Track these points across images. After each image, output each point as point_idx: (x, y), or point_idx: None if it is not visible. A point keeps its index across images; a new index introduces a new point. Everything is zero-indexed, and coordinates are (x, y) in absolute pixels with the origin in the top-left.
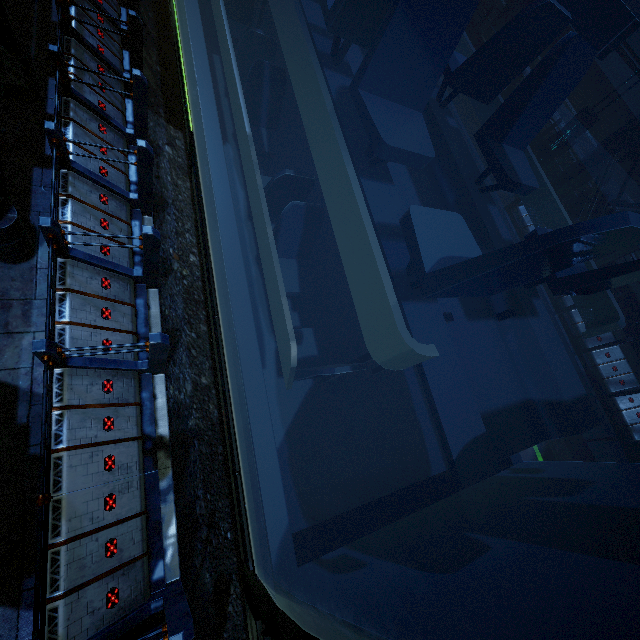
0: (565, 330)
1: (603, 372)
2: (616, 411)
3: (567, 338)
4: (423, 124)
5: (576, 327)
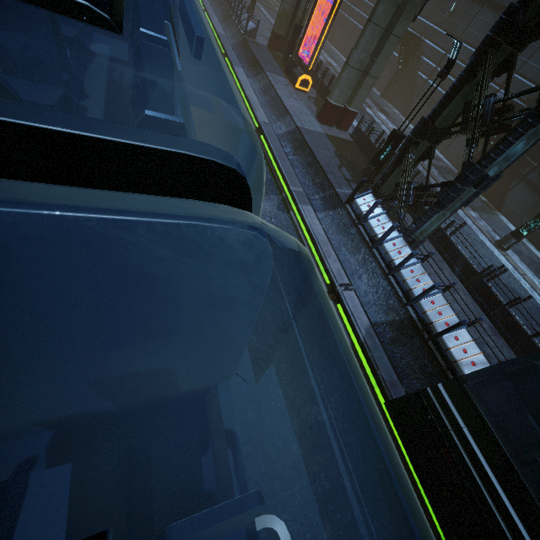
0: (398, 286)
1: (431, 317)
2: (446, 349)
3: (400, 292)
4: (58, 93)
5: (406, 283)
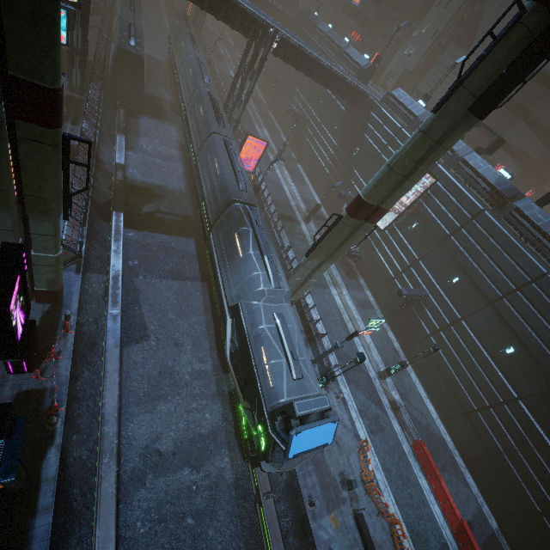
0: None
1: None
2: None
3: None
4: None
5: None
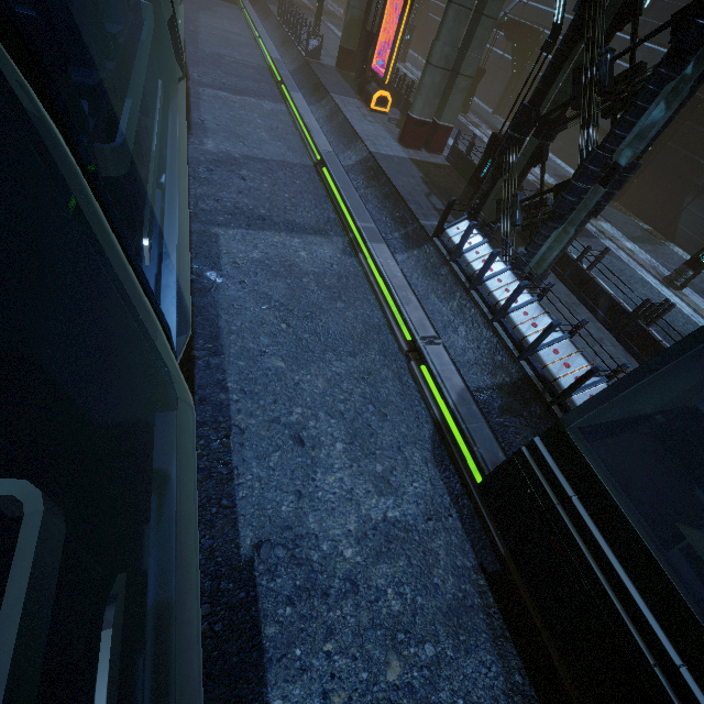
0: (507, 336)
1: (554, 372)
2: None
3: (510, 344)
4: None
5: (517, 330)
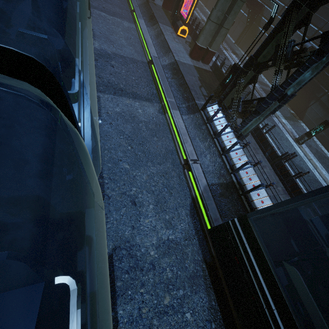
0: (227, 162)
1: (244, 181)
2: (251, 201)
3: (228, 166)
4: None
5: (232, 160)
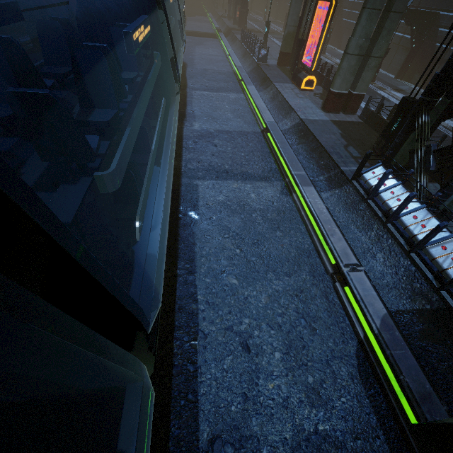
0: (425, 266)
1: None
2: None
3: (428, 274)
4: None
5: (436, 262)
